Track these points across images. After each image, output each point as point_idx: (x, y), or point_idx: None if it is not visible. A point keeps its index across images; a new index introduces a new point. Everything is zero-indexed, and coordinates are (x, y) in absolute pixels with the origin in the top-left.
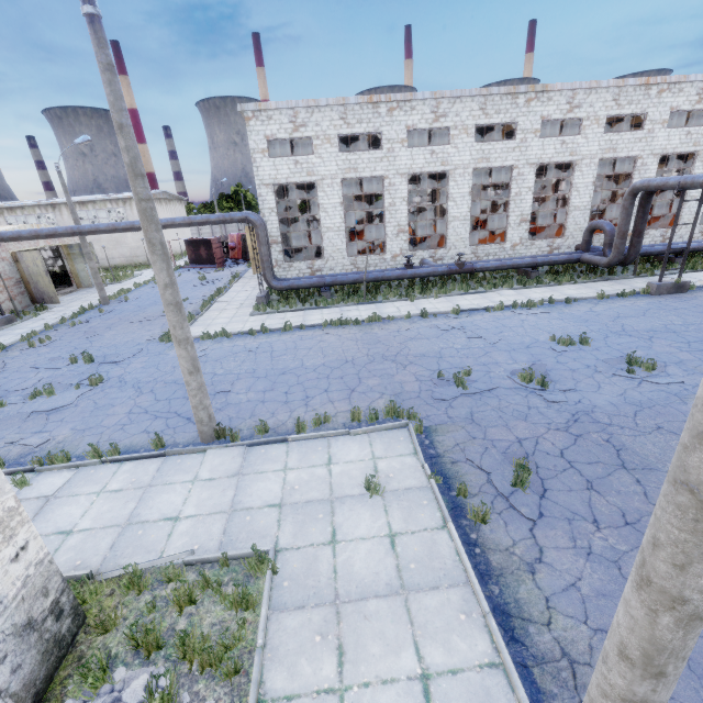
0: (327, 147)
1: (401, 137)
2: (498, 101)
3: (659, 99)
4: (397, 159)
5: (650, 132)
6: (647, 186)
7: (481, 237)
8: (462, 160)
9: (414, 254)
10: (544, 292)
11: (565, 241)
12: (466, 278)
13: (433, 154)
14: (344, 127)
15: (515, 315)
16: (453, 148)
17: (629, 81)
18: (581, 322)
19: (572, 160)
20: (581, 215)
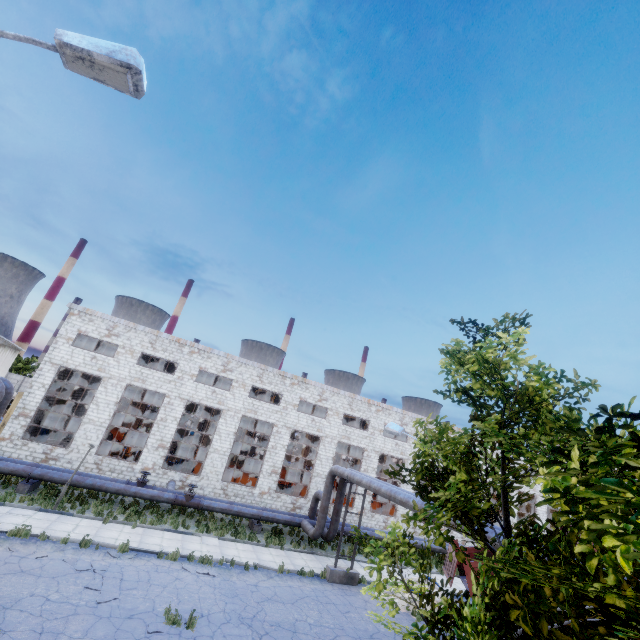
0: (129, 357)
1: (193, 372)
2: (272, 376)
3: (377, 414)
4: (183, 386)
5: (373, 434)
6: (337, 471)
7: (244, 476)
8: (236, 406)
9: (166, 472)
10: (244, 550)
11: (307, 502)
12: (192, 513)
13: (214, 393)
14: (150, 349)
15: (179, 570)
16: (231, 394)
17: (358, 397)
18: (228, 596)
19: (319, 435)
20: (322, 482)
